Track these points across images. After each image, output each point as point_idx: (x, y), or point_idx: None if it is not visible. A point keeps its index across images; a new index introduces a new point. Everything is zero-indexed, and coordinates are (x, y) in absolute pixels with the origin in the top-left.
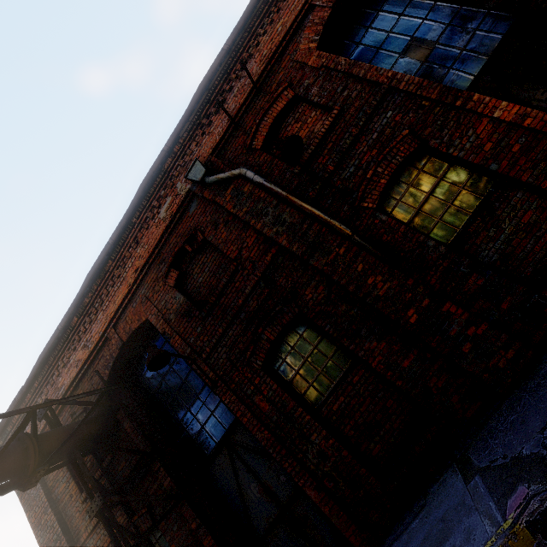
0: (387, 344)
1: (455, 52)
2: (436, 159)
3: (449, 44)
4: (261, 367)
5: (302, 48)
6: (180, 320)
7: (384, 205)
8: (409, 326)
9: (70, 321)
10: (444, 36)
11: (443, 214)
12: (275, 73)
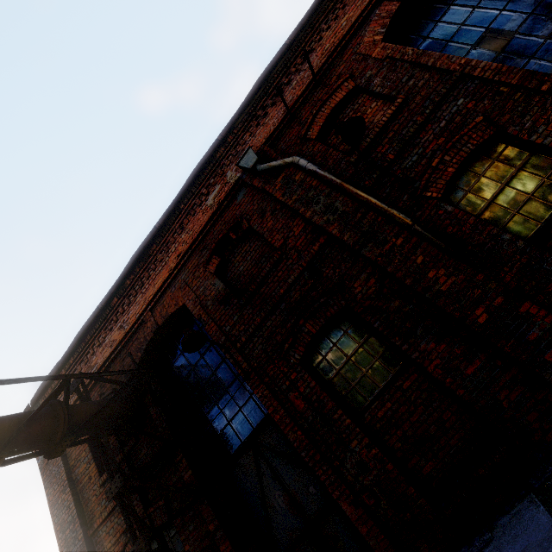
0: (447, 347)
1: (538, 41)
2: (514, 148)
3: (531, 33)
4: (299, 362)
5: (366, 41)
6: (217, 308)
7: (449, 196)
8: (477, 327)
9: (110, 301)
10: (525, 25)
11: (521, 206)
12: (336, 66)
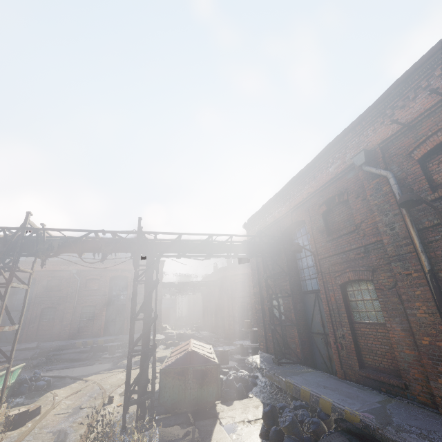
0: (404, 336)
1: None
2: None
3: None
4: (339, 285)
5: None
6: (317, 233)
7: None
8: (419, 342)
9: (276, 198)
10: None
11: None
12: None
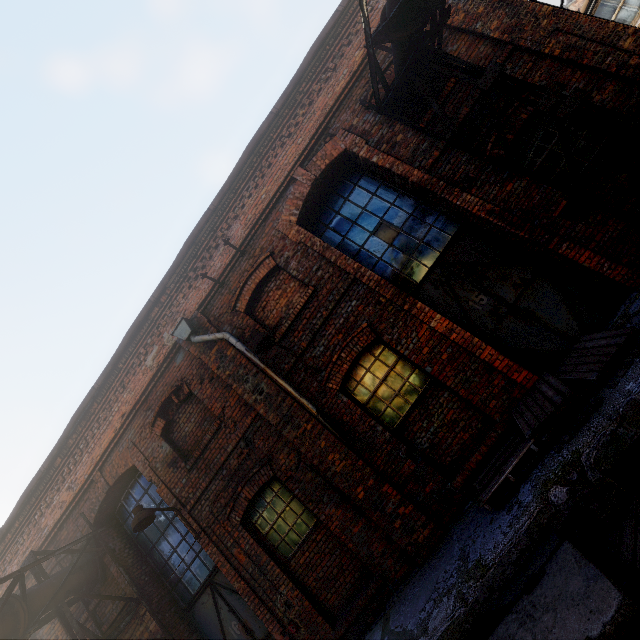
0: (343, 512)
1: (415, 242)
2: (389, 350)
3: (411, 233)
4: (239, 523)
5: (283, 218)
6: (167, 470)
7: (347, 385)
8: (358, 501)
9: (53, 462)
10: (407, 225)
11: (391, 401)
12: (259, 237)
